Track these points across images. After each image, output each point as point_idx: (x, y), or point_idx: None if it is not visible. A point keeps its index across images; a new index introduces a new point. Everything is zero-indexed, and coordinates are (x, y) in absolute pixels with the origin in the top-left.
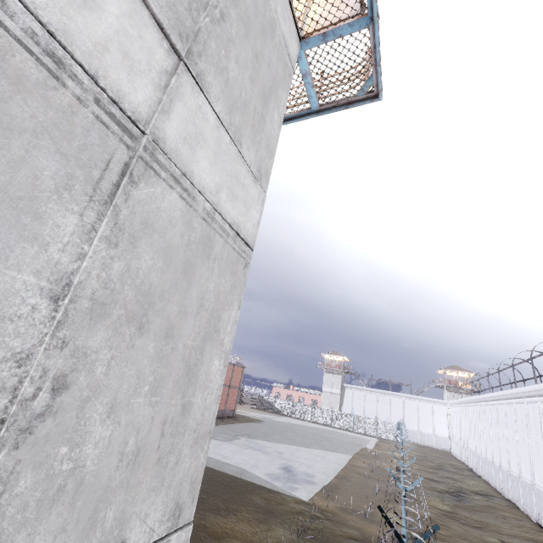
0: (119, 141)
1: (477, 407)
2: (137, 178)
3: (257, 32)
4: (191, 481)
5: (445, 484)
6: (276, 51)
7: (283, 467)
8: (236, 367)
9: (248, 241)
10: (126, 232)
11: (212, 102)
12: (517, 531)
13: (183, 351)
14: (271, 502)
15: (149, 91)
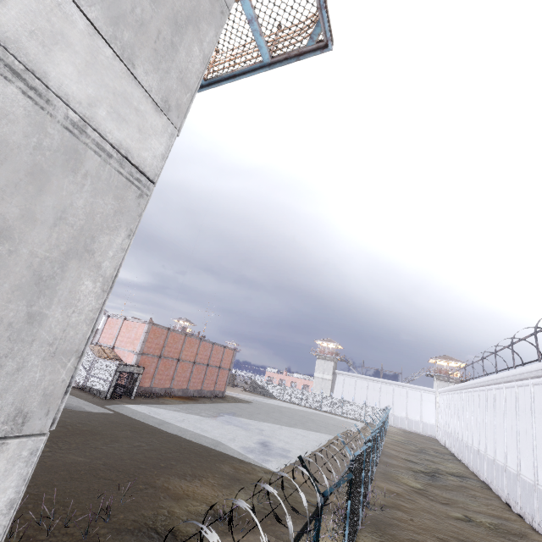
0: None
1: (462, 394)
2: None
3: None
4: (44, 393)
5: (422, 465)
6: None
7: (261, 442)
8: (226, 349)
9: (145, 171)
10: None
11: (82, 5)
12: (483, 509)
13: (30, 258)
14: (239, 471)
15: None
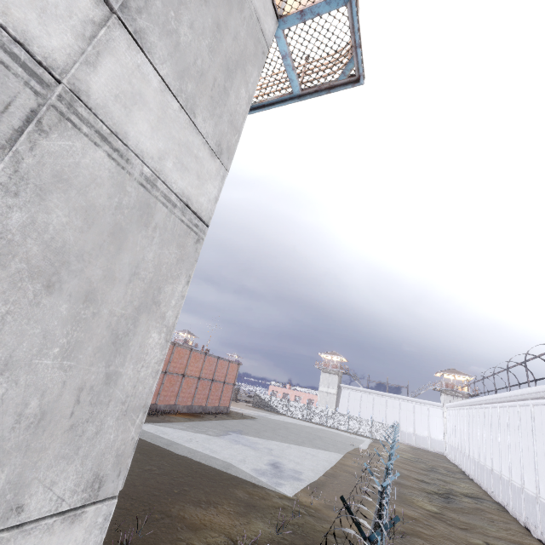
0: (23, 85)
1: (472, 410)
2: (48, 128)
3: (220, 1)
4: (117, 454)
5: (435, 485)
6: (245, 24)
7: (271, 464)
8: (231, 364)
9: (201, 216)
10: (31, 182)
11: (156, 63)
12: (503, 534)
13: (109, 318)
14: (254, 497)
15: (69, 38)
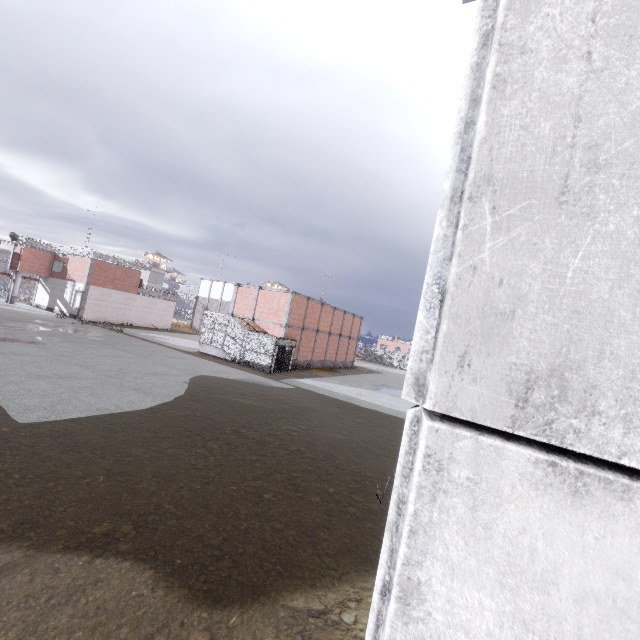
0: None
1: None
2: None
3: None
4: None
5: None
6: None
7: None
8: (355, 318)
9: None
10: None
11: None
12: None
13: None
14: None
15: None
